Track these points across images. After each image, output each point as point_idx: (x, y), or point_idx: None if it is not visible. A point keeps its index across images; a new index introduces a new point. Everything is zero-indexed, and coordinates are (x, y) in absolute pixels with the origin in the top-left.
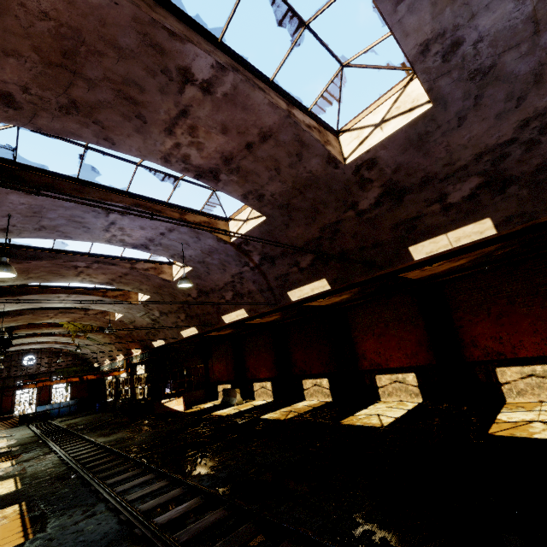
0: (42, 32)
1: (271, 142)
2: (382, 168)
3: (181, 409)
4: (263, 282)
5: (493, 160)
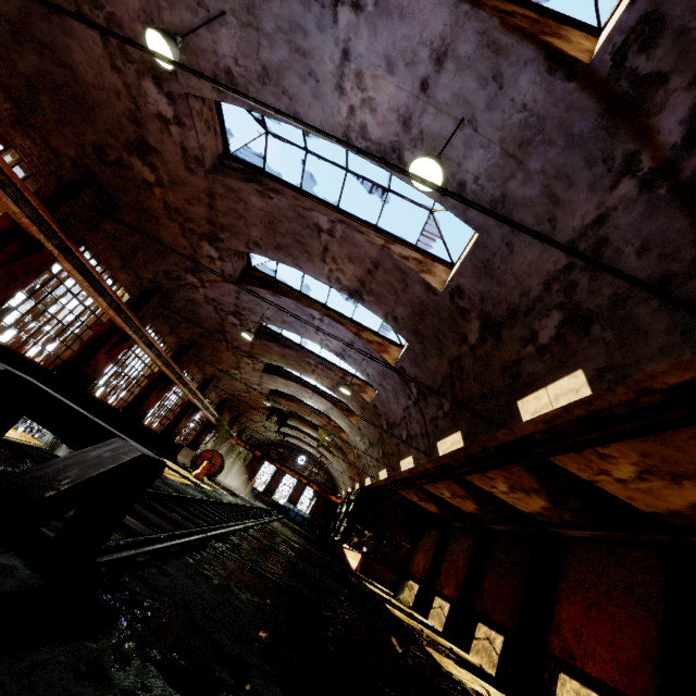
0: (261, 216)
1: (381, 269)
2: (470, 297)
3: (353, 566)
4: (423, 424)
5: (564, 290)
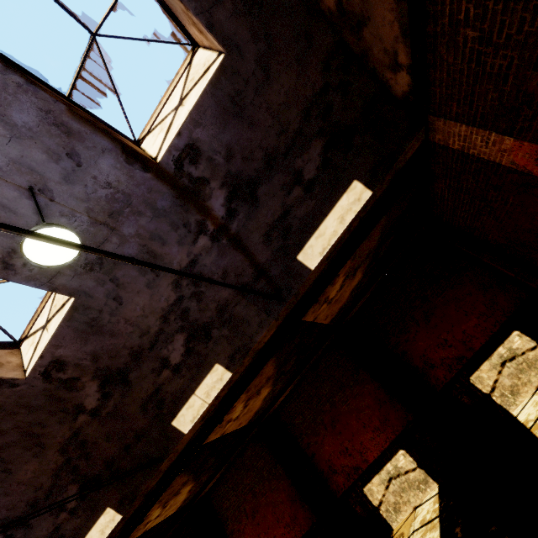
0: None
1: None
2: (77, 363)
3: None
4: None
5: (180, 316)
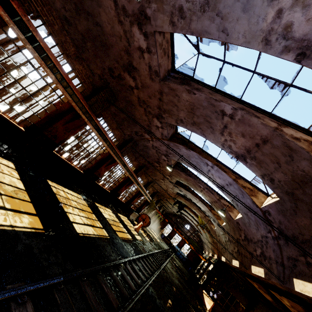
0: (187, 105)
1: (269, 144)
2: None
3: (207, 307)
4: (279, 255)
5: None
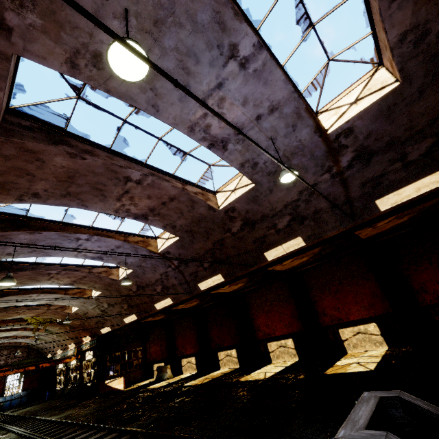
0: (60, 172)
1: (176, 201)
2: (239, 211)
3: (122, 388)
4: (182, 278)
5: (293, 208)
